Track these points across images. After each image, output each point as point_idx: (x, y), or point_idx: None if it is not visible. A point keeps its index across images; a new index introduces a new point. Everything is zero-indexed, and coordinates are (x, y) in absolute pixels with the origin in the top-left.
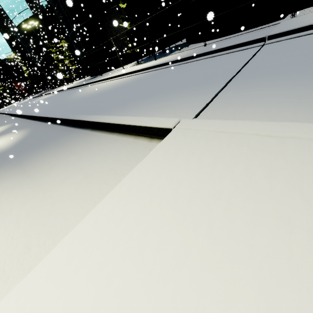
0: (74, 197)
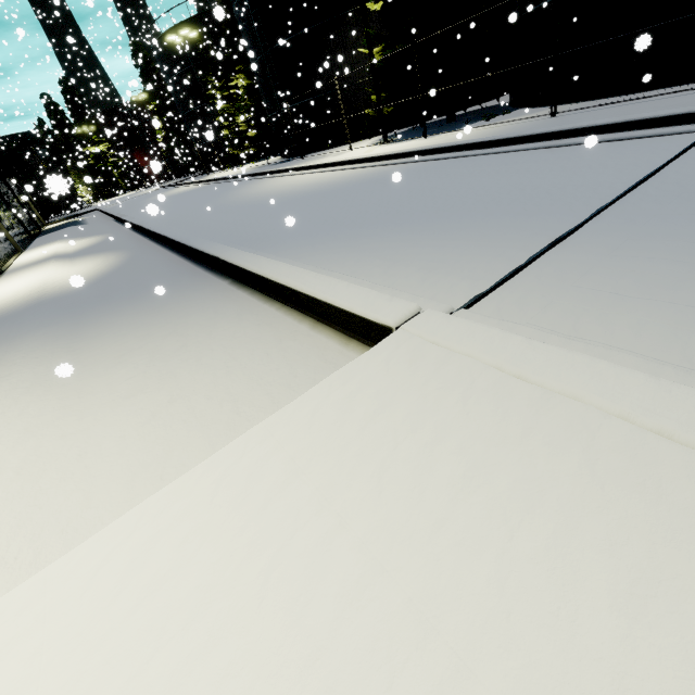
0: (128, 448)
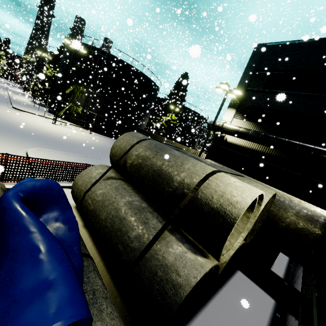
0: None
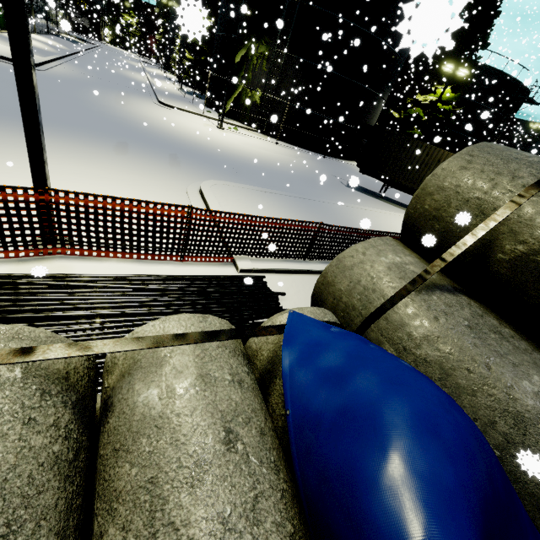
0: None
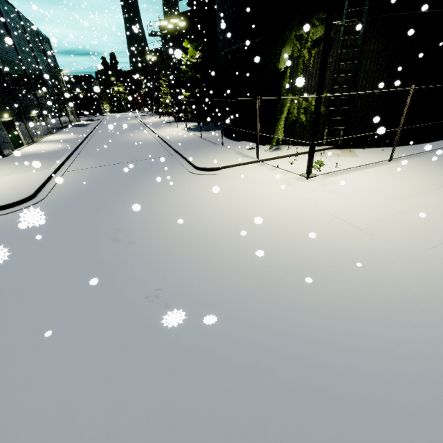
0: None
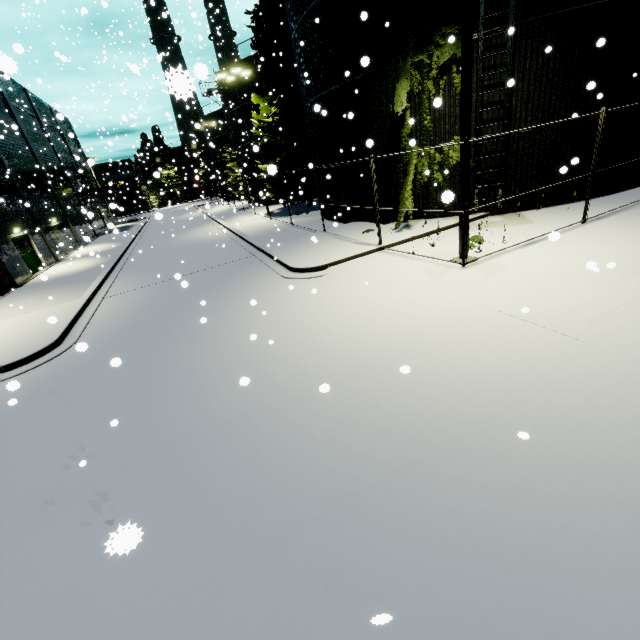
0: None
